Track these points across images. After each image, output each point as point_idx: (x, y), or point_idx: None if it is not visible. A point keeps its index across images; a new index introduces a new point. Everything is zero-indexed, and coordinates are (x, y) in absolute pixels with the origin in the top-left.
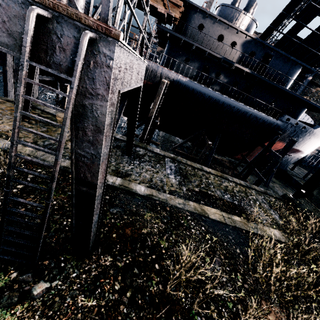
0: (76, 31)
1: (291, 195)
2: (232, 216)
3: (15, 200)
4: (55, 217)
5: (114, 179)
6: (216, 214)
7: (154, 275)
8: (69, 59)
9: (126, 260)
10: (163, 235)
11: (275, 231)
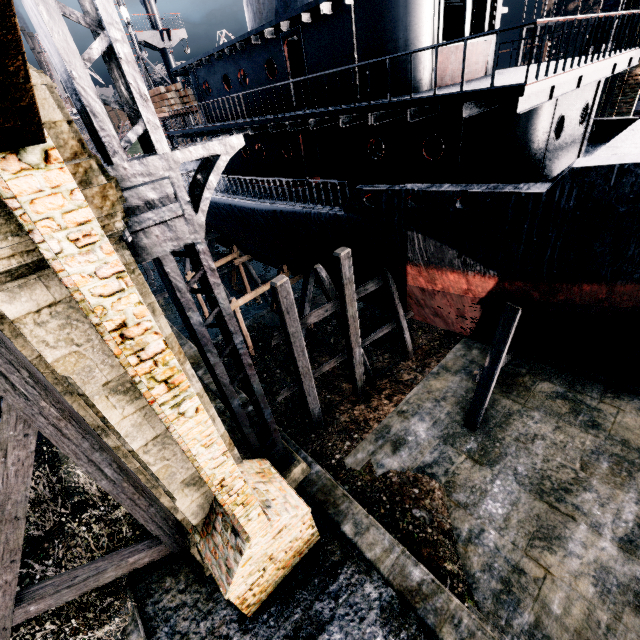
0: None
1: None
2: None
3: None
4: None
5: None
6: None
7: None
8: None
9: None
10: None
11: None
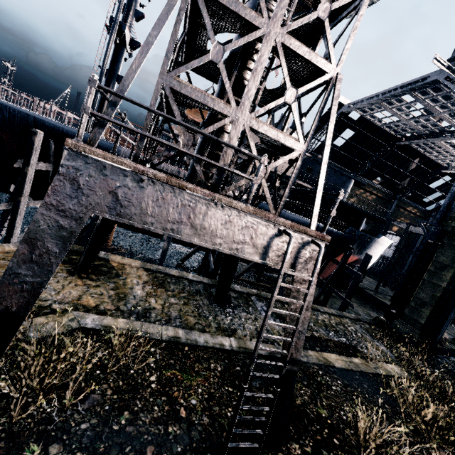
0: (300, 238)
1: (382, 317)
2: (351, 358)
3: (249, 396)
4: (215, 409)
5: (229, 341)
6: (338, 361)
7: (341, 452)
8: (293, 258)
9: (309, 443)
10: (316, 402)
11: (393, 366)
